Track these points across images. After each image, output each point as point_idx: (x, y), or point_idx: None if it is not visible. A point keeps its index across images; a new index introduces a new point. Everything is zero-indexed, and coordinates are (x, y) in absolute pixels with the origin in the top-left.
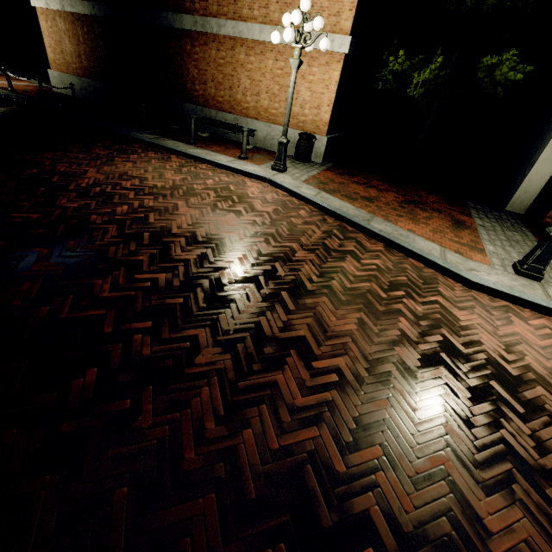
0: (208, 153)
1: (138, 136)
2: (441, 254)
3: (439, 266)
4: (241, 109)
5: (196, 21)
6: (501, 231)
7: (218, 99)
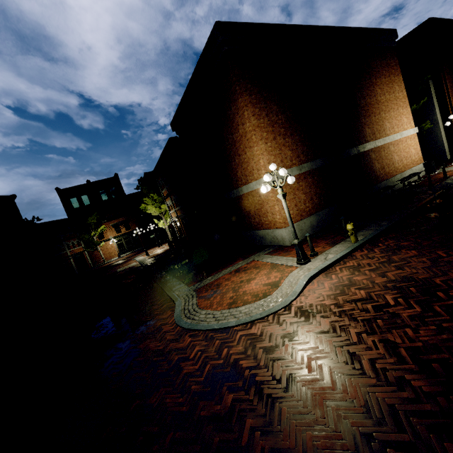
0: None
1: None
2: None
3: None
4: (399, 170)
5: (375, 143)
6: None
7: (390, 172)
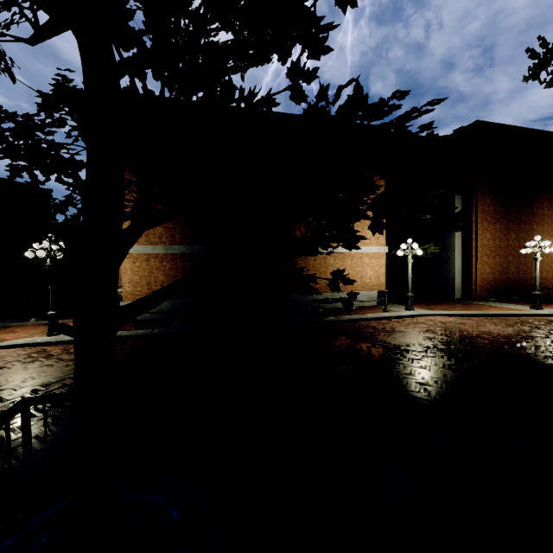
0: (377, 314)
1: (337, 319)
2: (523, 312)
3: (534, 314)
4: None
5: None
6: (490, 303)
7: (316, 286)
